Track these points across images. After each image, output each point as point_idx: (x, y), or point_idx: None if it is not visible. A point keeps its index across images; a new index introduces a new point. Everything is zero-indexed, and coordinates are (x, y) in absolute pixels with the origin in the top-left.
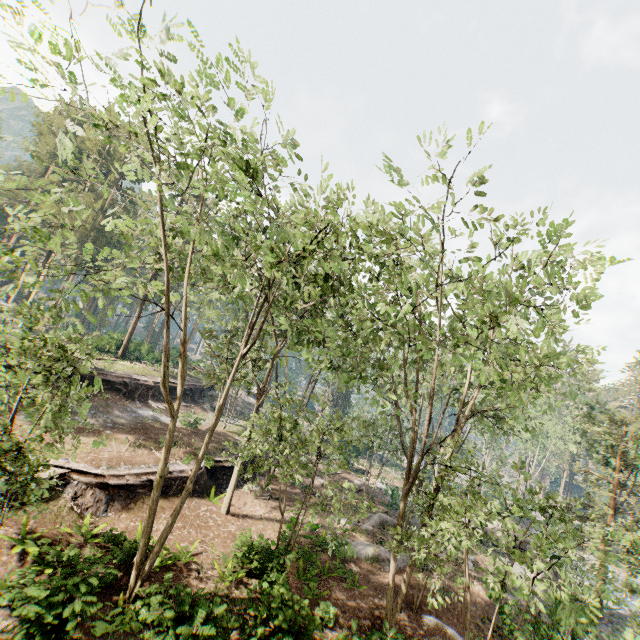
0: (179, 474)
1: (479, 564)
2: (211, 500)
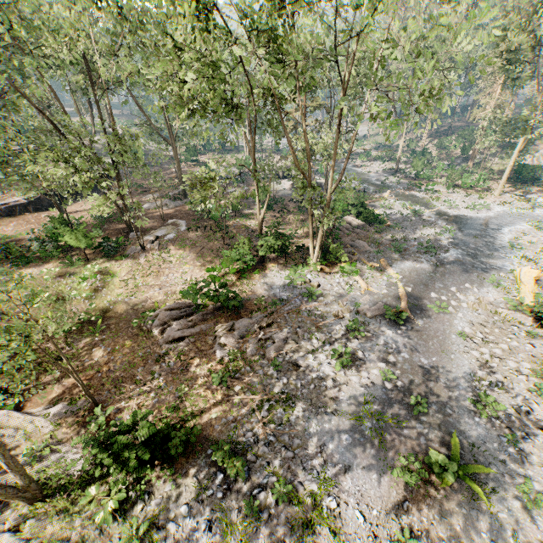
0: (16, 203)
1: (249, 190)
2: (53, 211)
